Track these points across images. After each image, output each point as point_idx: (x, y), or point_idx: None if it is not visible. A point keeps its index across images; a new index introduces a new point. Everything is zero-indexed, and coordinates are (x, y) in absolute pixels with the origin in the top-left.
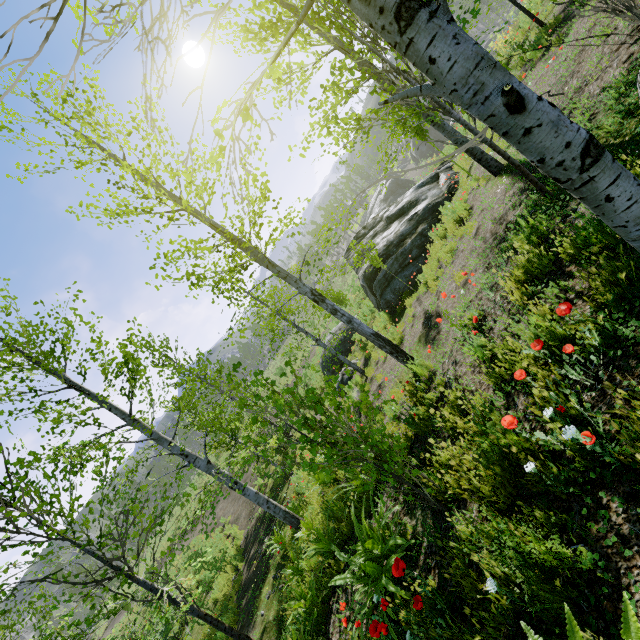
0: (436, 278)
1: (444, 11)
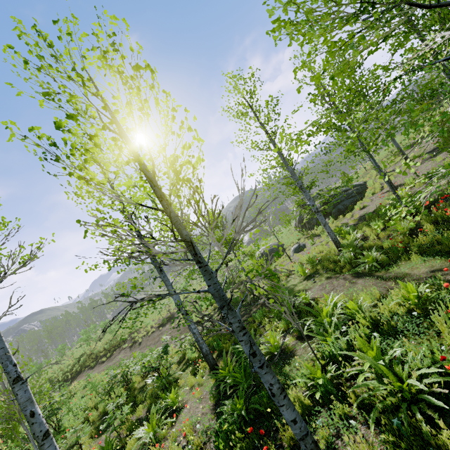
0: (381, 188)
1: None
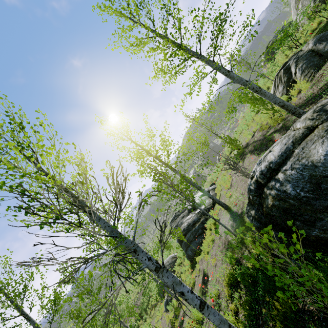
0: (208, 251)
1: (165, 270)
